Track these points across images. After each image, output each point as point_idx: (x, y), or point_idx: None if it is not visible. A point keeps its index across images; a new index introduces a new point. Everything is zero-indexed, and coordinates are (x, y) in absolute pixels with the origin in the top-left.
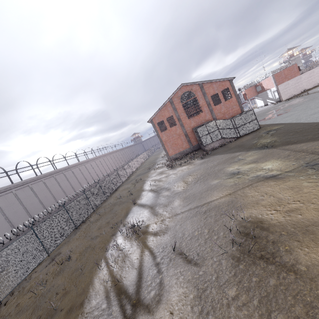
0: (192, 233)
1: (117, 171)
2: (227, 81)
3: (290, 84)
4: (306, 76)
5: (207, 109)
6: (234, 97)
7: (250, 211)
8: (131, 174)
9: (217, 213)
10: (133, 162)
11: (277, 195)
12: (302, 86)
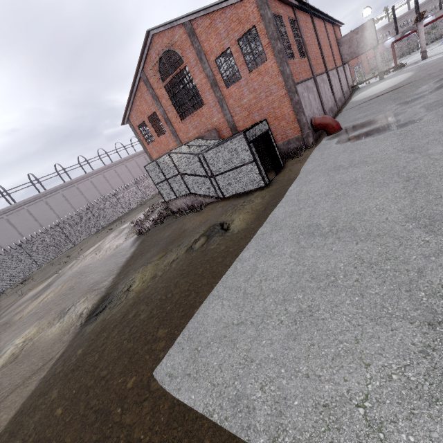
0: None
1: (118, 196)
2: (251, 1)
3: None
4: None
5: (213, 98)
6: (271, 58)
7: None
8: (153, 195)
9: None
10: None
11: None
12: None
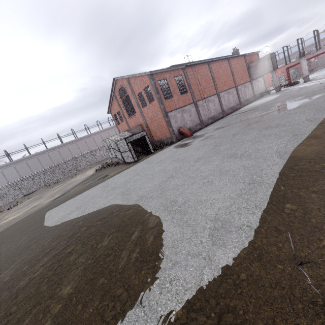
0: None
1: None
2: (146, 76)
3: None
4: None
5: (138, 111)
6: (156, 100)
7: None
8: None
9: None
10: None
11: None
12: None
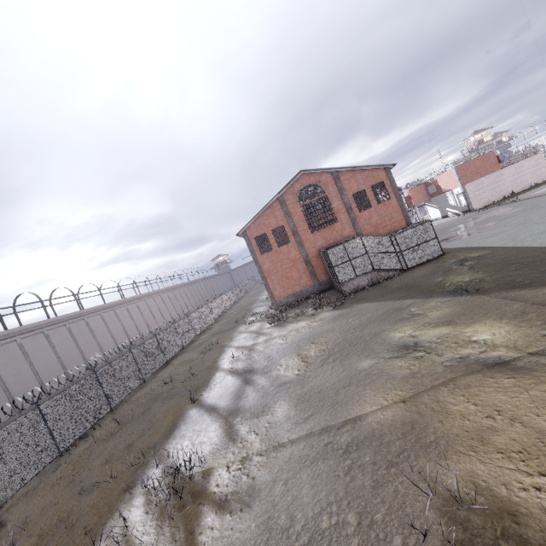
0: (314, 520)
1: (175, 324)
2: (382, 170)
3: (485, 184)
4: (510, 171)
5: (346, 218)
6: (393, 198)
7: (470, 466)
8: (202, 331)
9: (378, 458)
10: (209, 307)
11: (533, 421)
12: (505, 189)
